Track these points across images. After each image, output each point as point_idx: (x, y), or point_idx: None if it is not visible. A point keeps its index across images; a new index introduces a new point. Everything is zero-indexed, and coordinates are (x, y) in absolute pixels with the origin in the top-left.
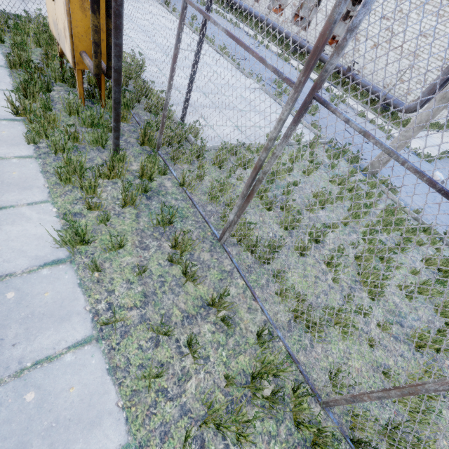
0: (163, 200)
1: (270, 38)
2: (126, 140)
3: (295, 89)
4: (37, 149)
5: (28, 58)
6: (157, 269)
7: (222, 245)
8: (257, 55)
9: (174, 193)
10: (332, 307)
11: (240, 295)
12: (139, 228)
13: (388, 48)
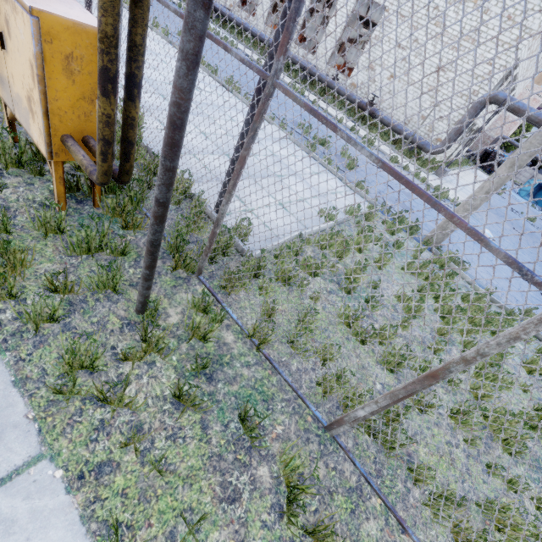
0: (231, 374)
1: None
2: None
3: None
4: None
5: None
6: (264, 539)
7: (331, 436)
8: (462, 222)
9: (242, 354)
10: (489, 500)
11: (385, 531)
12: (212, 453)
13: (406, 81)
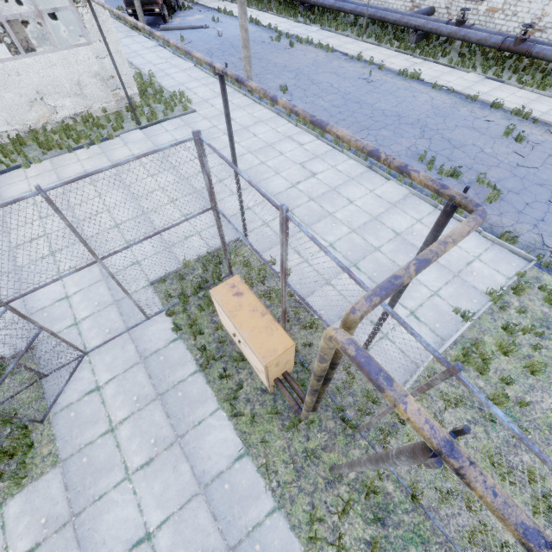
0: (396, 520)
1: (377, 40)
2: (326, 428)
3: None
4: (273, 492)
5: (213, 355)
6: None
7: None
8: None
9: (401, 502)
10: None
11: None
12: None
13: None
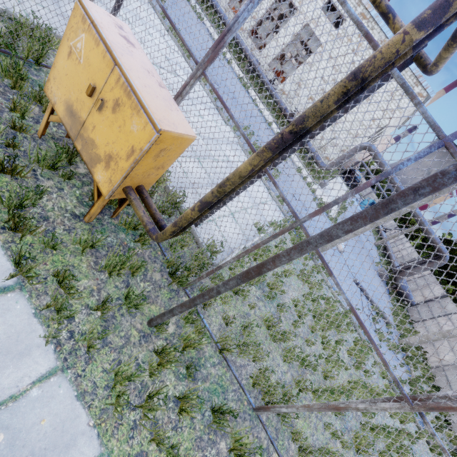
0: (205, 373)
1: (229, 47)
2: (152, 279)
3: (411, 409)
4: (58, 347)
5: None
6: None
7: (256, 414)
8: (381, 354)
9: (211, 356)
10: (324, 447)
11: None
12: (197, 436)
13: None
